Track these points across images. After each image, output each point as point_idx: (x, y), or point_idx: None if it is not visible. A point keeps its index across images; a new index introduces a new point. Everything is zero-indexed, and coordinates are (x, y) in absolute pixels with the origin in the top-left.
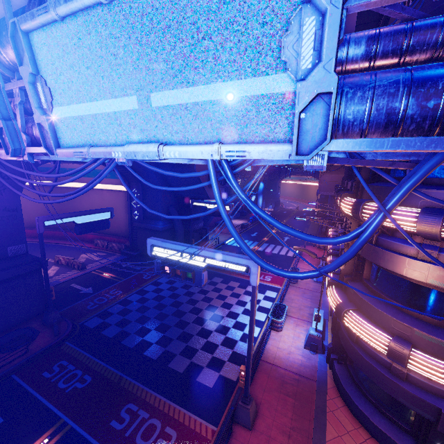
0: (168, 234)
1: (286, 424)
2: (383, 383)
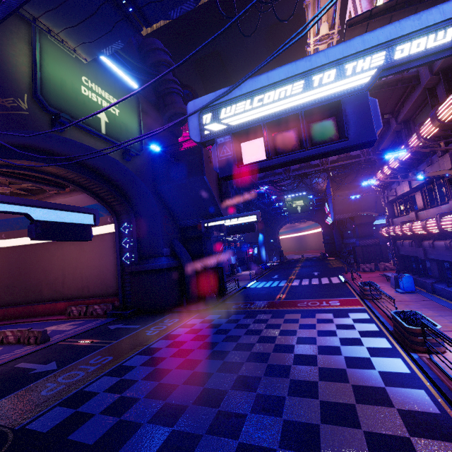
0: (175, 275)
1: None
2: None
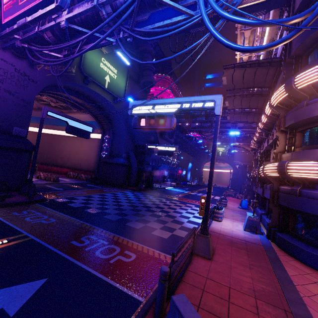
0: (126, 169)
1: (245, 262)
2: None
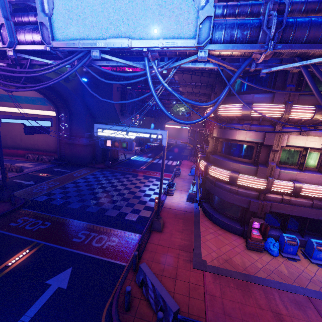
0: (90, 148)
1: (180, 228)
2: (227, 197)
